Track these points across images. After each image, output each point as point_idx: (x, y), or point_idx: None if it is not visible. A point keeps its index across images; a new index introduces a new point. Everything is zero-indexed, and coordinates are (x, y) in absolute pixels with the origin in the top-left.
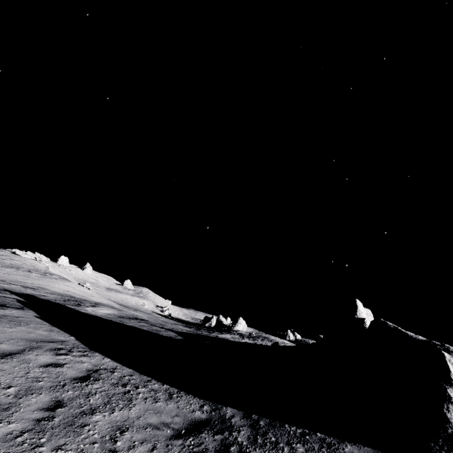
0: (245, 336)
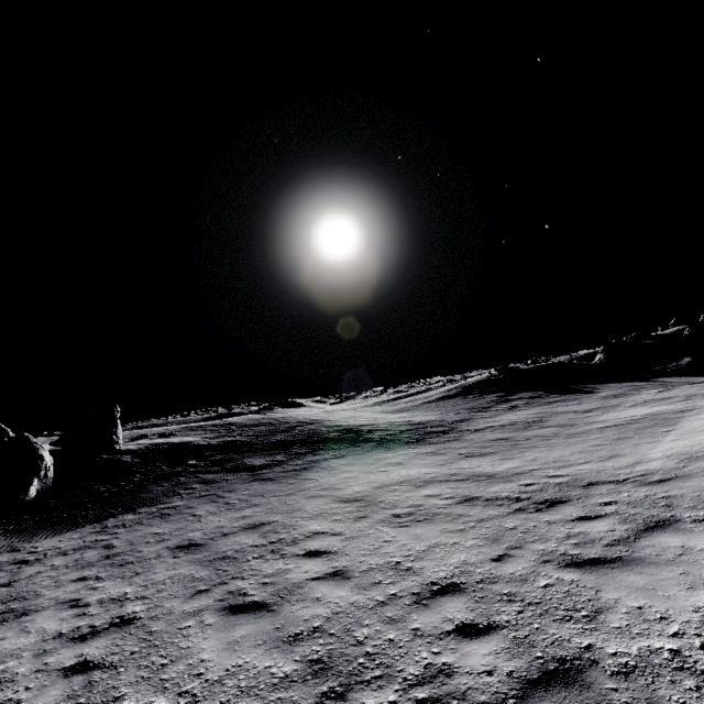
0: (304, 424)
